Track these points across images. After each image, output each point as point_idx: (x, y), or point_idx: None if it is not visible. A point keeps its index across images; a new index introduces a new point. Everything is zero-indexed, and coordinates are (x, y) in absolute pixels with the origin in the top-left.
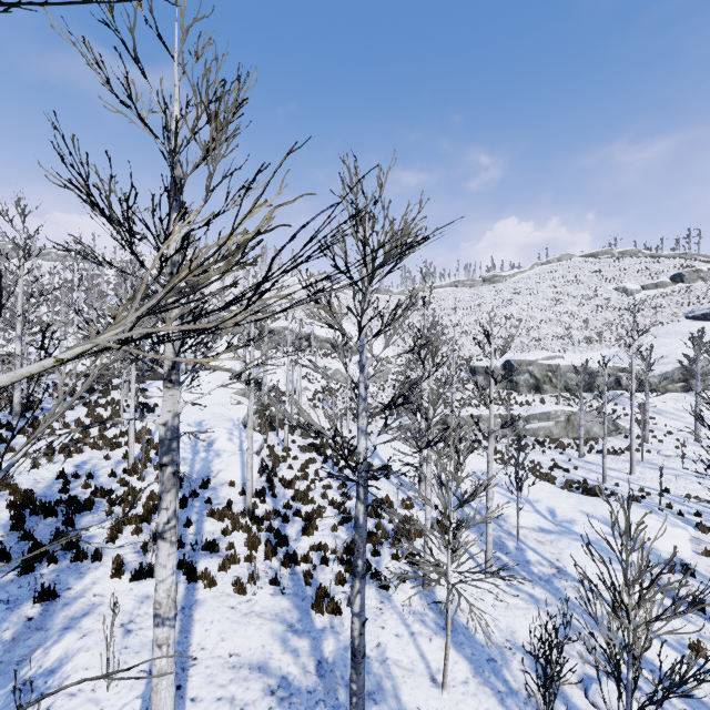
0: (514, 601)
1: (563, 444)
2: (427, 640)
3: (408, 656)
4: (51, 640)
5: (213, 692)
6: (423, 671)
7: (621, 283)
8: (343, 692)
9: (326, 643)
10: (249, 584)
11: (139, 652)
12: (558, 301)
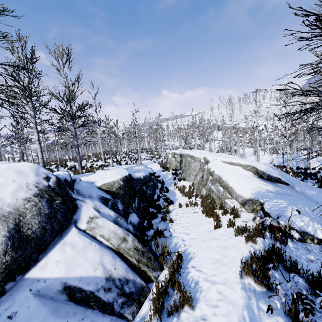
0: None
1: None
2: None
3: None
4: None
5: None
6: None
7: None
8: None
9: None
10: None
11: None
12: None
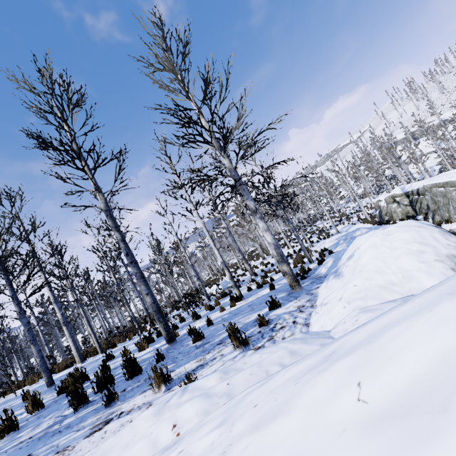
0: None
1: None
2: None
3: None
4: None
5: None
6: None
7: None
8: None
9: None
10: None
11: None
12: None
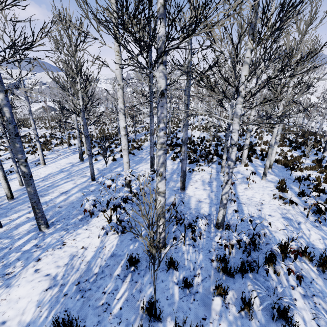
0: None
1: None
2: None
3: None
4: None
5: None
6: None
7: None
8: None
9: None
10: None
11: None
12: None
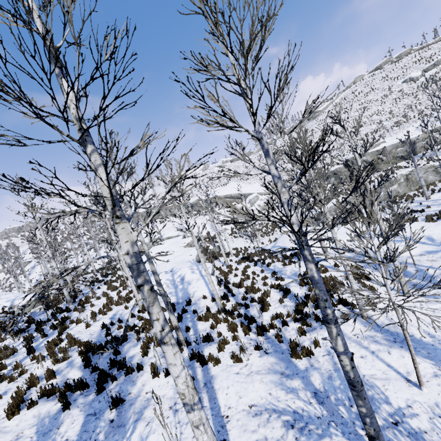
0: (437, 306)
1: (410, 196)
2: (387, 354)
3: (378, 369)
4: (129, 432)
5: (249, 438)
6: (396, 377)
7: (406, 76)
8: (344, 411)
9: (313, 378)
10: (241, 354)
11: (188, 423)
12: (365, 108)
